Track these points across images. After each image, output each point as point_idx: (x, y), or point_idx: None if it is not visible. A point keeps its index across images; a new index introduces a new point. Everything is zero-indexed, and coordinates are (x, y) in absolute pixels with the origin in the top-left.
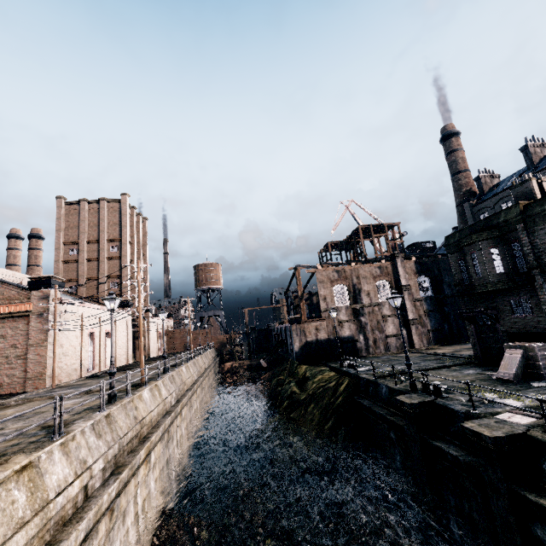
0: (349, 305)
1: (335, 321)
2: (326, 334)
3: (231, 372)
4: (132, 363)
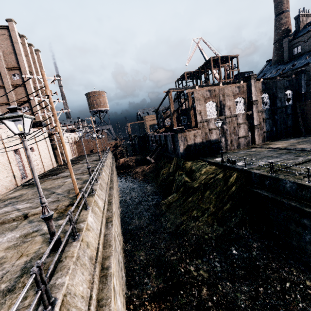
0: (217, 117)
1: (207, 129)
2: (200, 139)
3: (125, 165)
4: (56, 166)
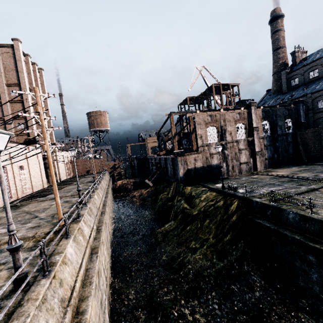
0: (218, 142)
1: (208, 153)
2: (201, 163)
3: (122, 187)
4: (47, 187)
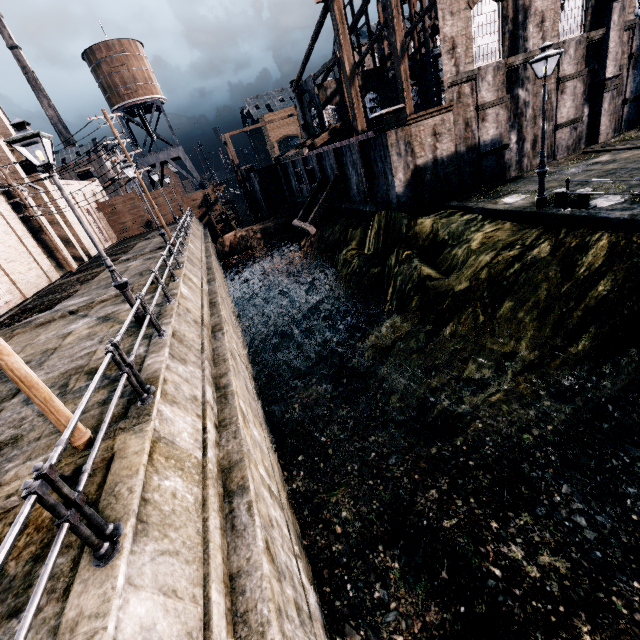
0: (503, 60)
1: (471, 107)
2: (452, 144)
3: (239, 248)
4: (60, 278)
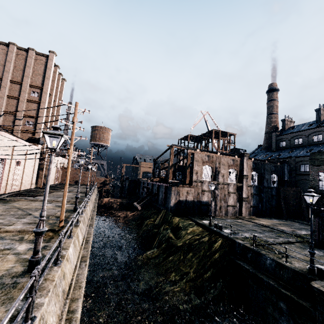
0: (211, 181)
1: (200, 189)
2: (192, 197)
3: (108, 205)
4: (34, 188)
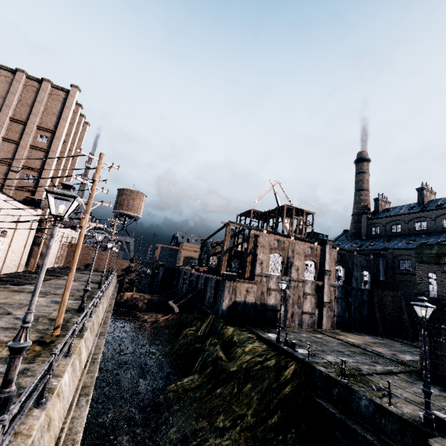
0: (280, 276)
1: (265, 287)
2: (254, 298)
3: (130, 303)
4: (23, 271)
